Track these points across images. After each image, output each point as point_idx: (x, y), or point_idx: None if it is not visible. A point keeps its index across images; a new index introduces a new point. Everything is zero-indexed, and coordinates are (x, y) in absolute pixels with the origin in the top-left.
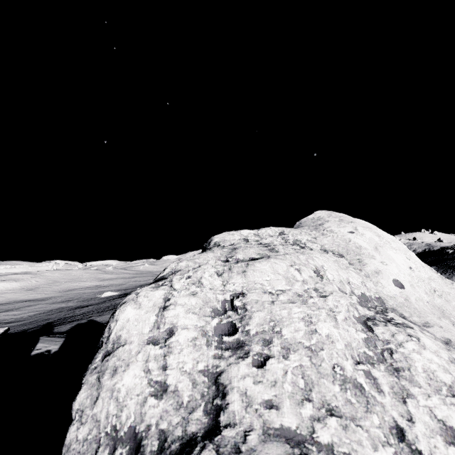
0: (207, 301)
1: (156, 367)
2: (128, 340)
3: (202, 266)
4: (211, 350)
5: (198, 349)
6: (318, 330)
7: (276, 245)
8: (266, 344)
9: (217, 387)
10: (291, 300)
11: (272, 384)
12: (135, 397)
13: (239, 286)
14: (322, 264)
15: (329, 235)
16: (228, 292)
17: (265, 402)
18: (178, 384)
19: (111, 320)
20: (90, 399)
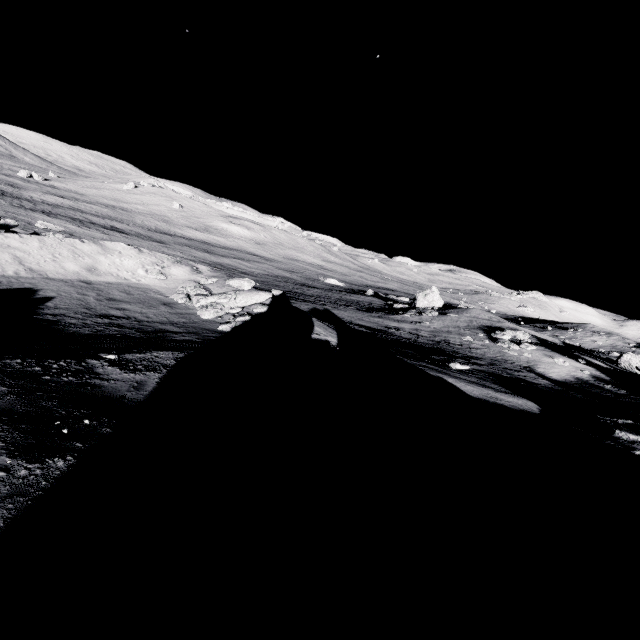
0: None
1: None
2: None
3: None
4: None
5: None
6: None
7: None
8: None
9: None
10: None
11: None
12: None
13: None
14: None
15: None
16: None
17: None
18: None
19: None
20: None
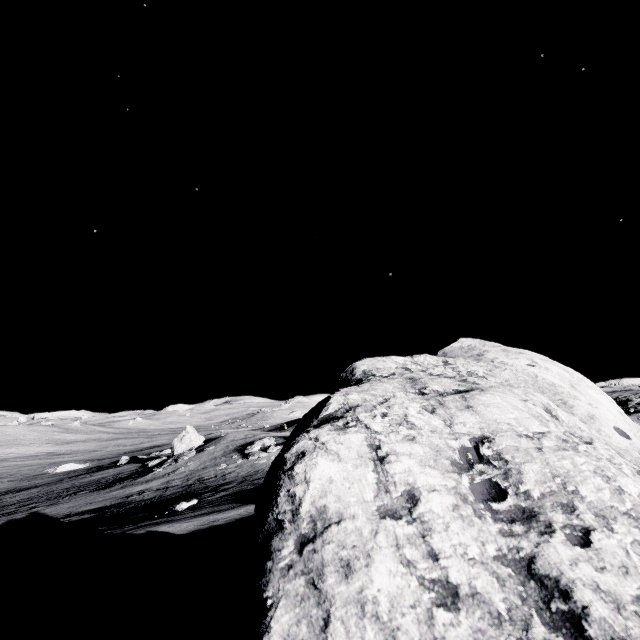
0: (438, 450)
1: (419, 555)
2: (345, 512)
3: (393, 400)
4: (489, 523)
5: (470, 523)
6: (625, 489)
7: (464, 376)
8: (569, 510)
9: (540, 582)
10: (560, 446)
11: (623, 570)
12: (409, 610)
13: (476, 427)
14: (547, 402)
15: (505, 368)
16: (463, 436)
17: (638, 600)
18: (472, 582)
19: (289, 482)
20: (308, 625)
